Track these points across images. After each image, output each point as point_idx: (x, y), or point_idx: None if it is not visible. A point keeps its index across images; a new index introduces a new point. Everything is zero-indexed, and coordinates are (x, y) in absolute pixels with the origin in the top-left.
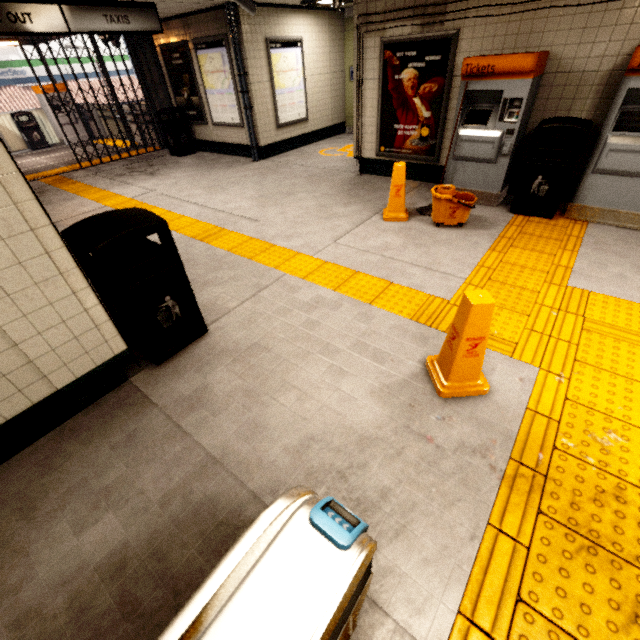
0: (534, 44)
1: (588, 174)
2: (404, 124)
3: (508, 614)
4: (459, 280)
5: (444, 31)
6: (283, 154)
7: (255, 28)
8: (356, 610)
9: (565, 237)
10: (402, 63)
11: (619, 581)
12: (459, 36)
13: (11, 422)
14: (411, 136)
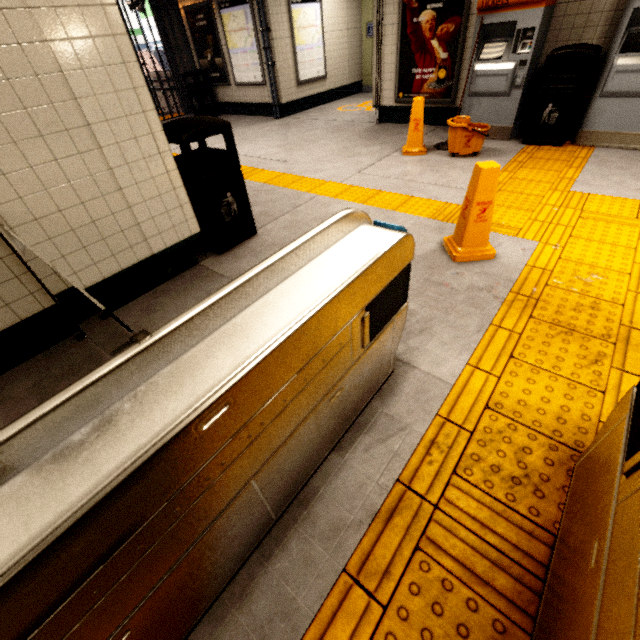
0: None
1: (596, 98)
2: (422, 68)
3: (503, 363)
4: None
5: None
6: (303, 112)
7: None
8: (397, 328)
9: (572, 159)
10: (420, 5)
11: (587, 346)
12: None
13: (124, 272)
14: (428, 79)
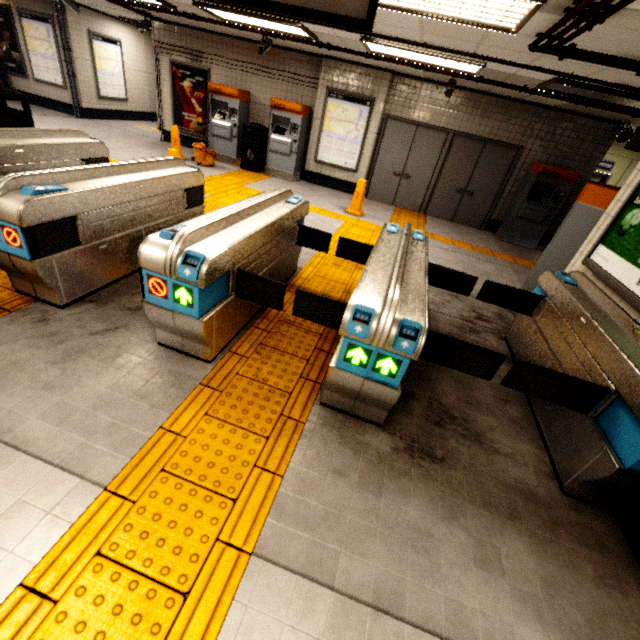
0: (244, 87)
1: (268, 152)
2: (188, 113)
3: None
4: None
5: (203, 67)
6: (104, 120)
7: (79, 21)
8: None
9: (258, 178)
10: (183, 77)
11: None
12: (211, 72)
13: None
14: (193, 121)
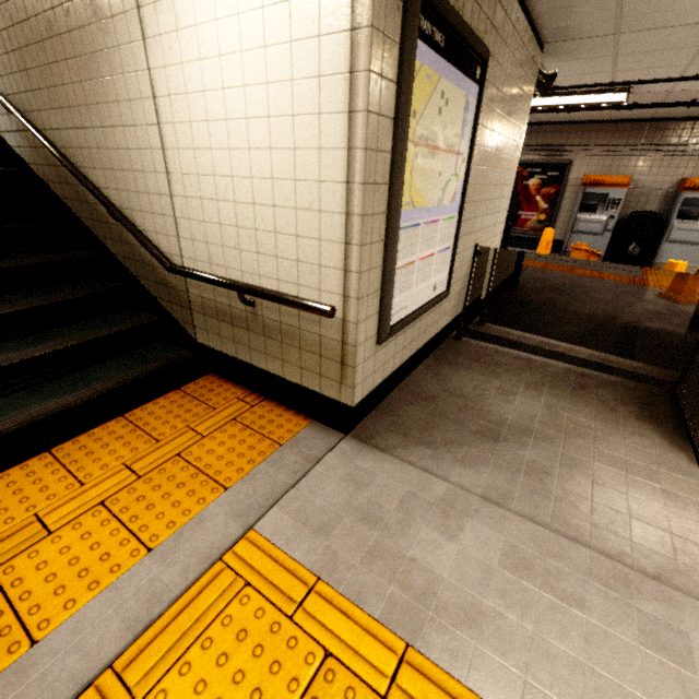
0: (620, 172)
1: (663, 243)
2: (526, 212)
3: None
4: (616, 288)
5: (562, 160)
6: None
7: None
8: None
9: (657, 276)
10: (530, 175)
11: None
12: (572, 164)
13: (474, 301)
14: (531, 219)
